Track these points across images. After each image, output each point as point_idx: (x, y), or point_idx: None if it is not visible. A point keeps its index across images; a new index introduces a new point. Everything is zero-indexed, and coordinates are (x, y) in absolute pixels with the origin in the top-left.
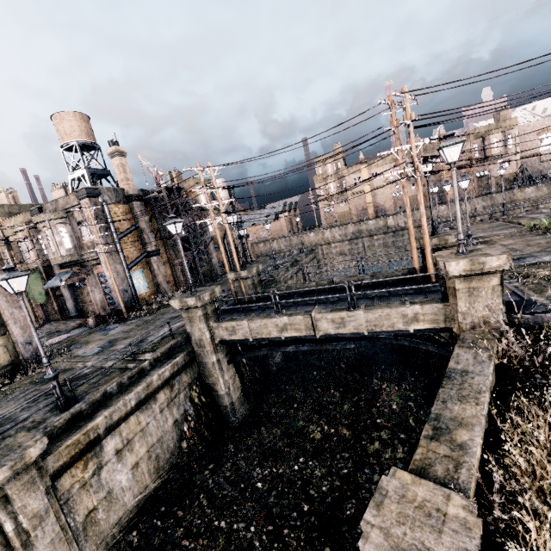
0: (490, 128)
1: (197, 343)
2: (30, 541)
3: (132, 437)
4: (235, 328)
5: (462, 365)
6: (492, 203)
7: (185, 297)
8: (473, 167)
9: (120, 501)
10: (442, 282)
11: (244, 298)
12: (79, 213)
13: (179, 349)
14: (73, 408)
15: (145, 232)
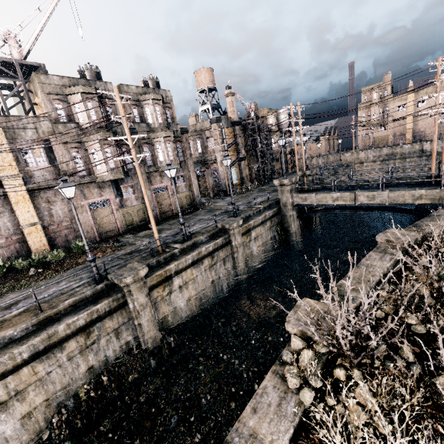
0: None
1: (283, 204)
2: (237, 251)
3: (258, 235)
4: (306, 198)
5: (439, 214)
6: None
7: (282, 179)
8: None
9: (254, 257)
10: (443, 178)
11: (304, 188)
12: (208, 132)
13: (273, 206)
14: (241, 216)
15: (239, 145)
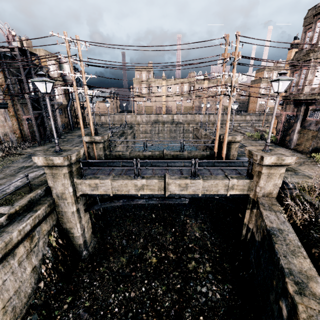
0: (227, 80)
1: (58, 195)
2: None
3: None
4: (98, 185)
5: (275, 224)
6: (222, 119)
7: (51, 155)
8: (217, 98)
9: None
10: (251, 167)
11: (94, 157)
12: None
13: (39, 201)
14: None
15: None
